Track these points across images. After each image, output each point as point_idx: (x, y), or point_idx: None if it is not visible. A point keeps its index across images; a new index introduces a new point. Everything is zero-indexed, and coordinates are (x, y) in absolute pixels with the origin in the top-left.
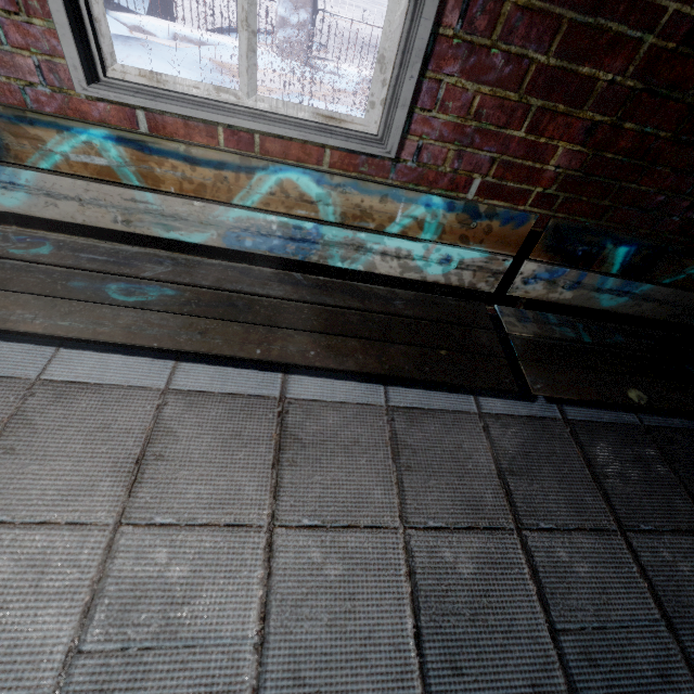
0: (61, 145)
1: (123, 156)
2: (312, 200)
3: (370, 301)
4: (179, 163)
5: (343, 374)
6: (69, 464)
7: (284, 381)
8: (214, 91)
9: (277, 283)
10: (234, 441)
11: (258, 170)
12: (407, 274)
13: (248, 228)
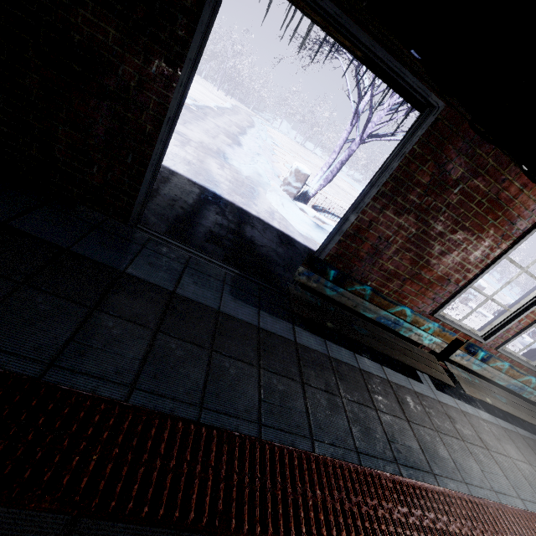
0: (498, 363)
1: (506, 367)
2: (531, 382)
3: (530, 407)
4: (515, 371)
5: (520, 427)
6: (509, 446)
7: (514, 427)
8: (512, 351)
9: (513, 398)
10: (524, 445)
11: (527, 376)
12: (535, 401)
13: (514, 384)
